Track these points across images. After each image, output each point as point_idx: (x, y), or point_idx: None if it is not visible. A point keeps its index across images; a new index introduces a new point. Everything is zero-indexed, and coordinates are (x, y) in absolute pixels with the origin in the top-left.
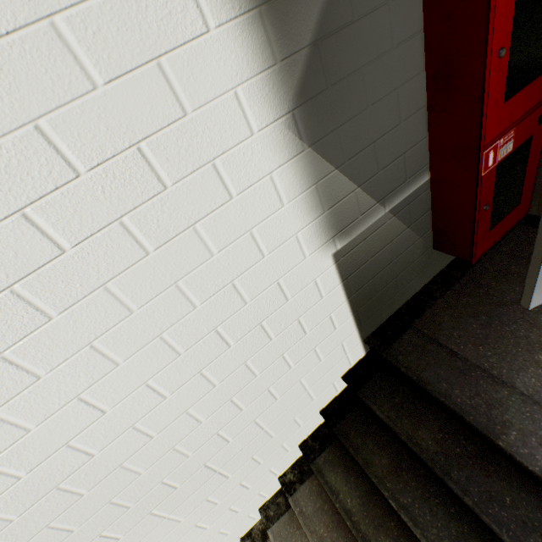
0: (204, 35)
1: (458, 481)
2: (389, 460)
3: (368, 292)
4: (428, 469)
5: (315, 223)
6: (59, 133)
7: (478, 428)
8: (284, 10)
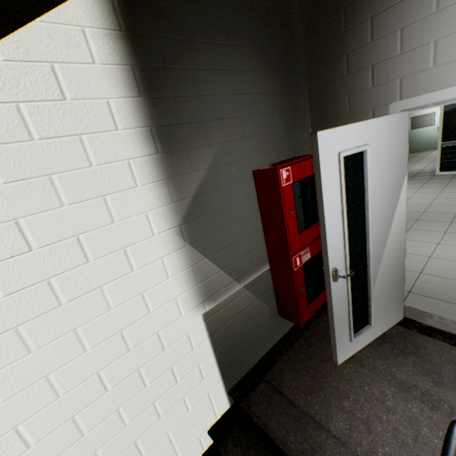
0: (134, 188)
1: None
2: None
3: (231, 346)
4: None
5: (190, 290)
6: (30, 226)
7: None
8: (180, 181)
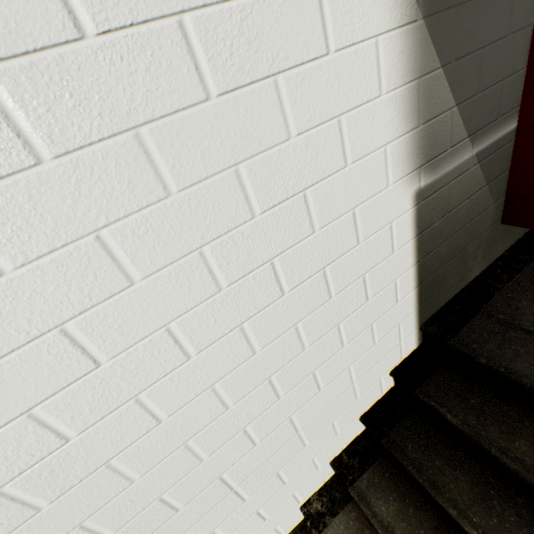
0: None
1: None
2: (470, 483)
3: (436, 261)
4: (529, 498)
5: (407, 138)
6: None
7: None
8: None
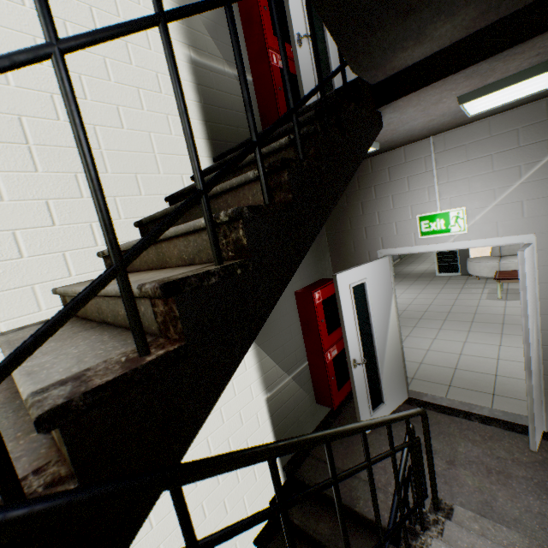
0: None
1: (342, 547)
2: None
3: (284, 427)
4: None
5: (259, 380)
6: None
7: (347, 504)
8: None
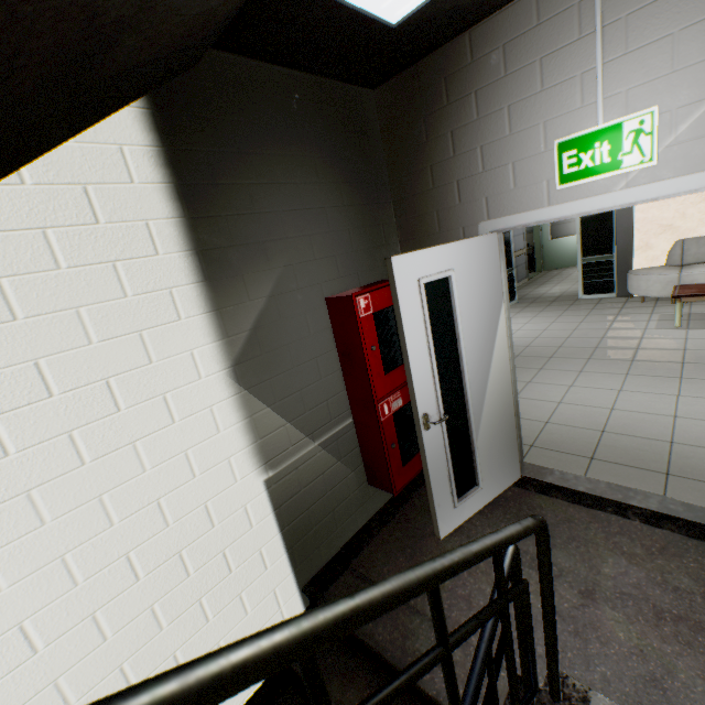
0: (177, 322)
1: None
2: None
3: (304, 525)
4: None
5: (248, 449)
6: (51, 368)
7: (394, 663)
8: (234, 313)
